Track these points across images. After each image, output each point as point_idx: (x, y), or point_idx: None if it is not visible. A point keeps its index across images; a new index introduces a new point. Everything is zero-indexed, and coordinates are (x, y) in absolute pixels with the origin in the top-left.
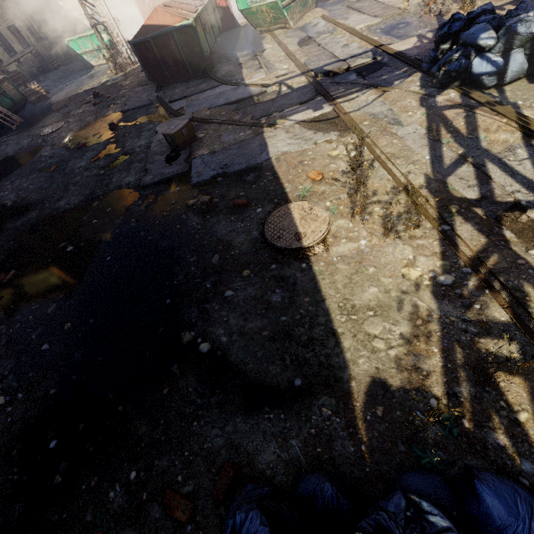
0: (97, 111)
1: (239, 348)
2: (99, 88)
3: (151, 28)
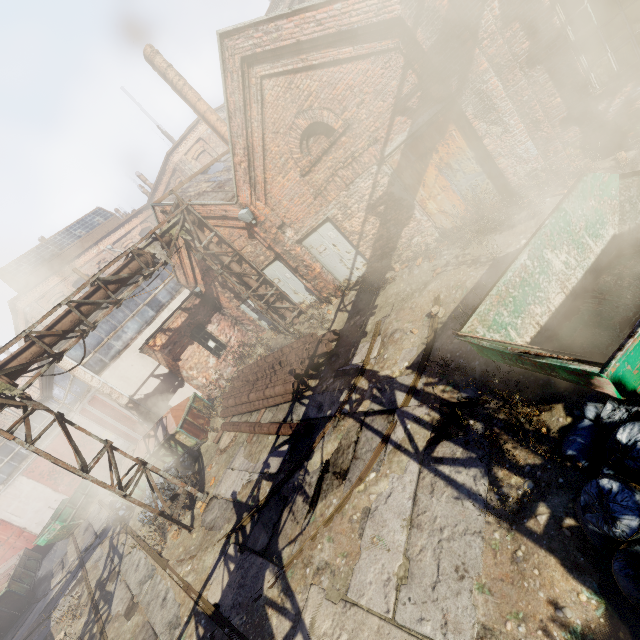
0: None
1: None
2: None
3: None
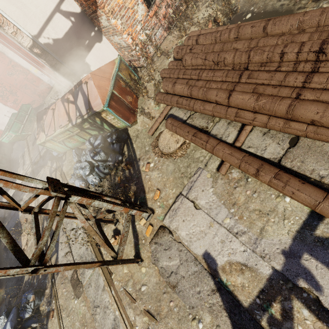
0: None
1: (10, 291)
2: None
3: None
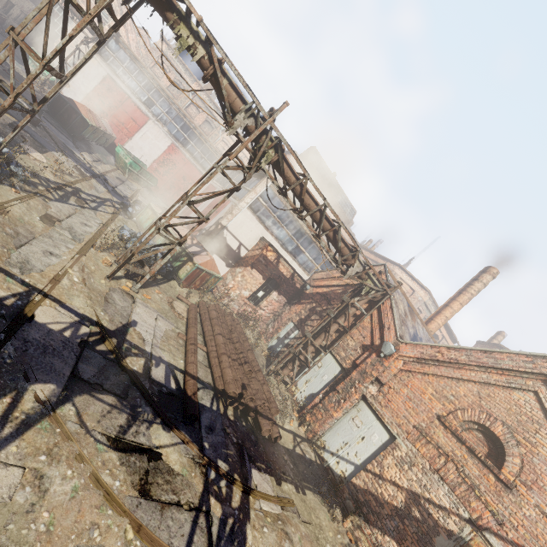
0: (3, 72)
1: None
2: (18, 73)
3: (74, 104)
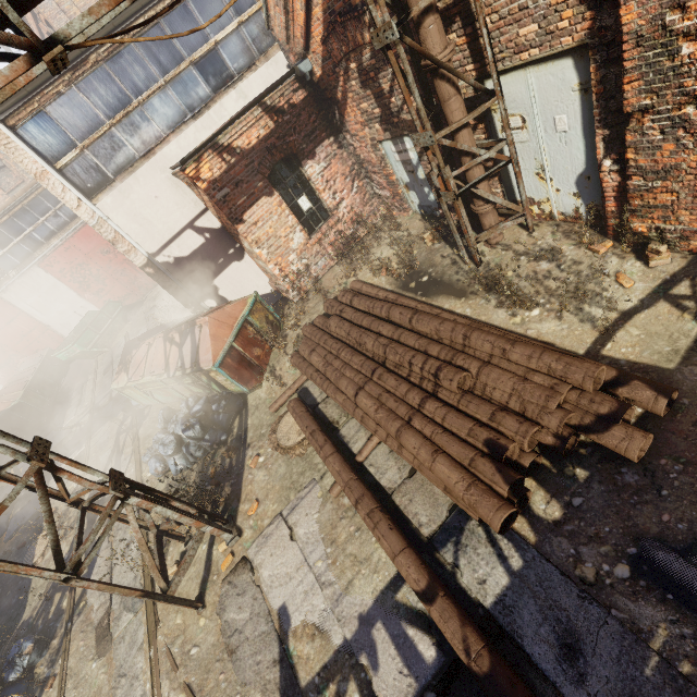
0: None
1: None
2: None
3: None
